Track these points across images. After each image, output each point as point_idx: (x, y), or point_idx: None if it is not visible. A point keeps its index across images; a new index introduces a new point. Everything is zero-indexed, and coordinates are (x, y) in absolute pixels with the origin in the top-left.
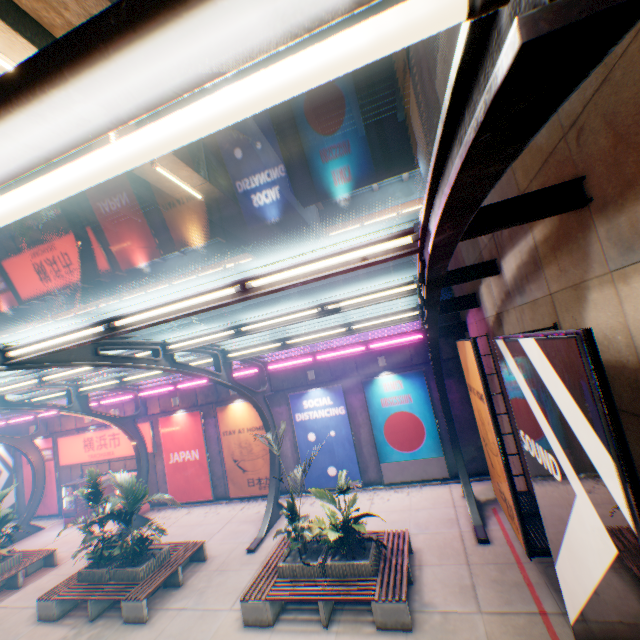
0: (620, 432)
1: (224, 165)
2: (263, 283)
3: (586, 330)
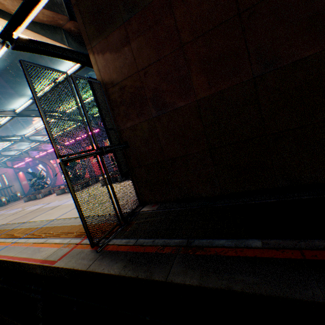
0: (96, 95)
1: (75, 37)
2: (59, 81)
3: (90, 77)
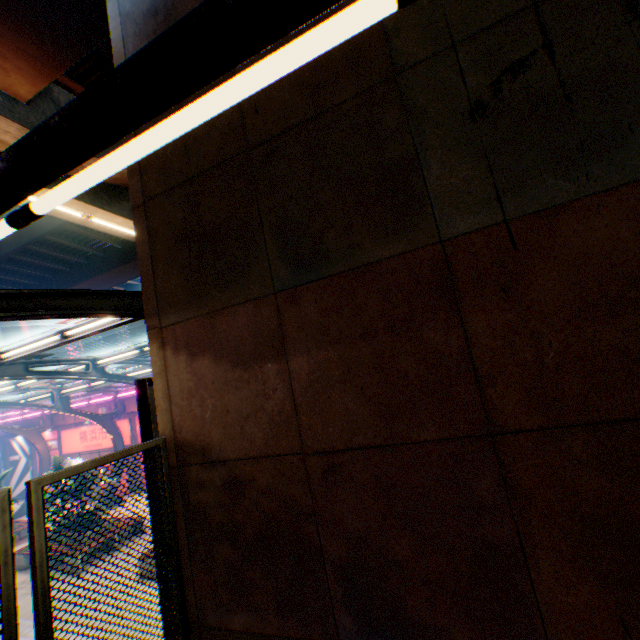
0: (153, 435)
1: None
2: (73, 333)
3: (145, 379)
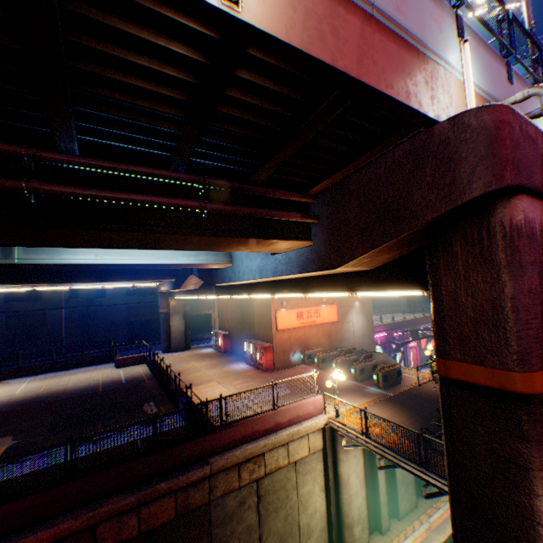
0: None
1: None
2: None
3: None
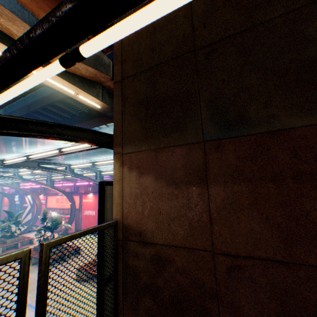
0: (104, 214)
1: (112, 94)
2: (65, 150)
3: (104, 181)
